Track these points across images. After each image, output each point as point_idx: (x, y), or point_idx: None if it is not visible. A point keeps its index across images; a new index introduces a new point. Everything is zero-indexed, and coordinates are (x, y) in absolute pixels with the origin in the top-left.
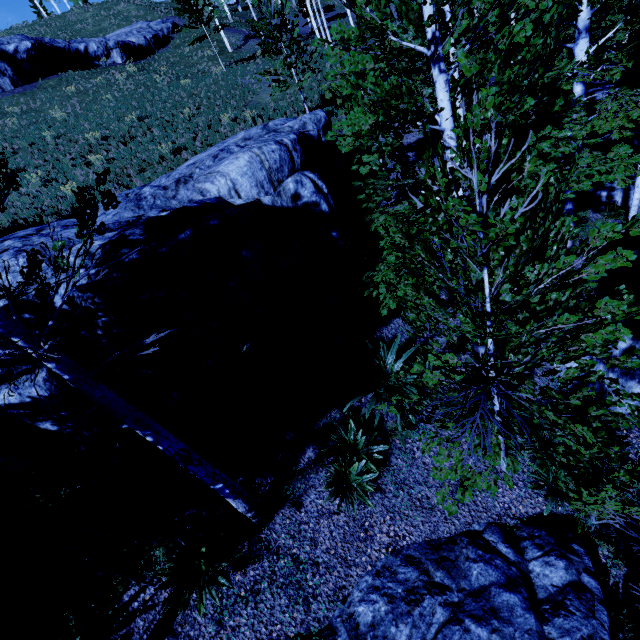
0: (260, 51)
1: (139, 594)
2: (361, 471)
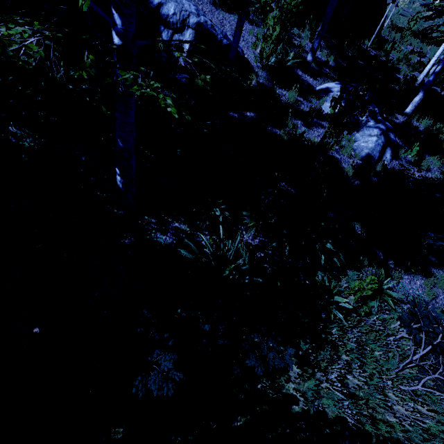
0: (419, 5)
1: None
2: None
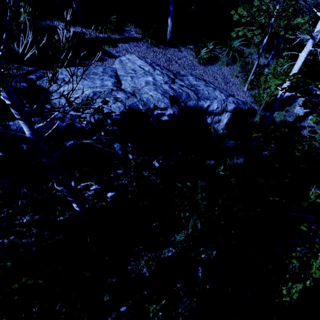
0: None
1: (129, 31)
2: (205, 54)
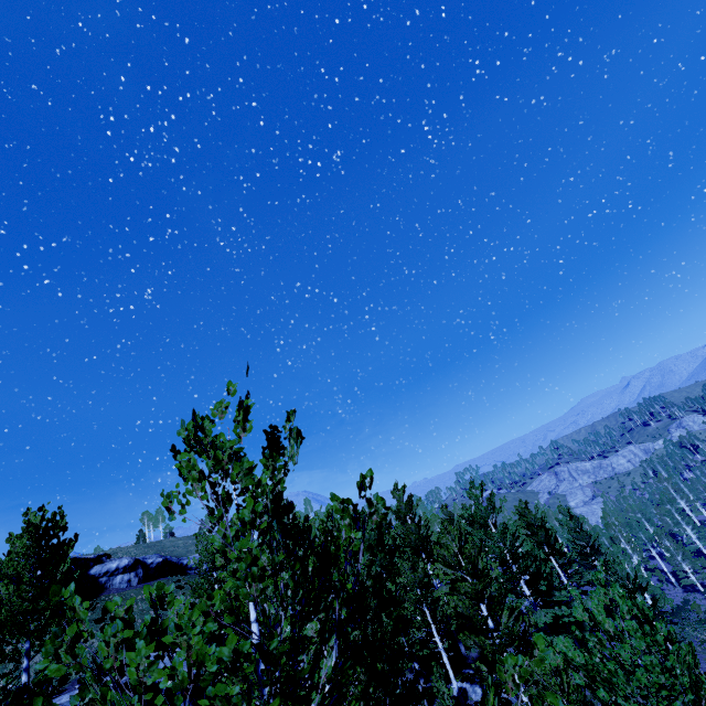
0: None
1: None
2: None
